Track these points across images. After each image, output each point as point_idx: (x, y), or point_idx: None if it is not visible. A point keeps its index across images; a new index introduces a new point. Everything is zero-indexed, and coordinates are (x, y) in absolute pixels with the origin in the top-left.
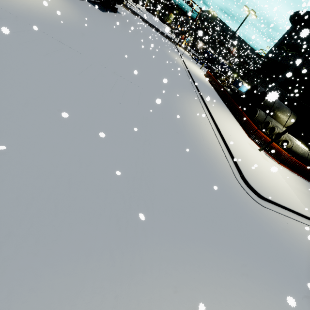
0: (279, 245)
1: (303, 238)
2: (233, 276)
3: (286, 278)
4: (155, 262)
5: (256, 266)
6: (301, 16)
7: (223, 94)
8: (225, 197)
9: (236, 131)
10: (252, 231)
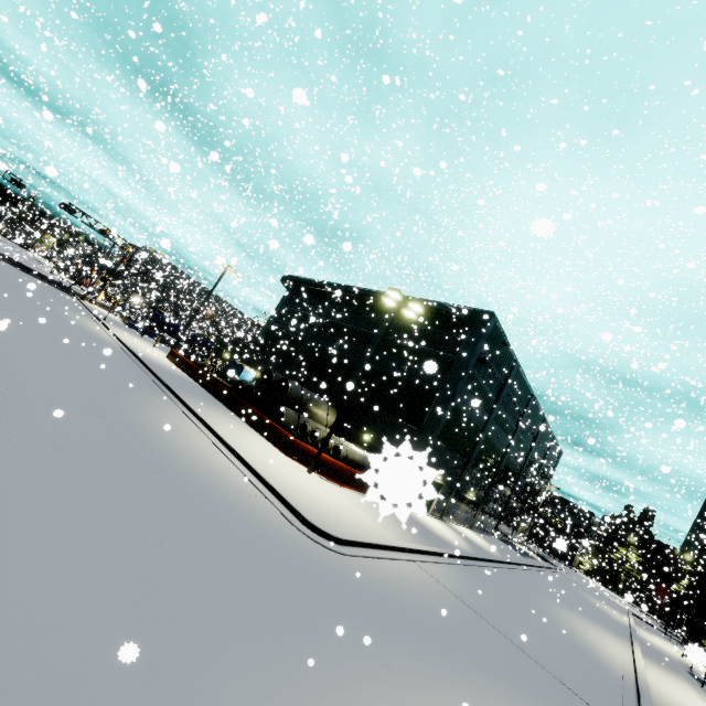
0: (385, 600)
1: (407, 579)
2: (351, 668)
3: (410, 638)
4: (234, 705)
5: (372, 640)
6: (294, 281)
7: (219, 390)
8: (293, 560)
9: (265, 450)
10: (347, 596)
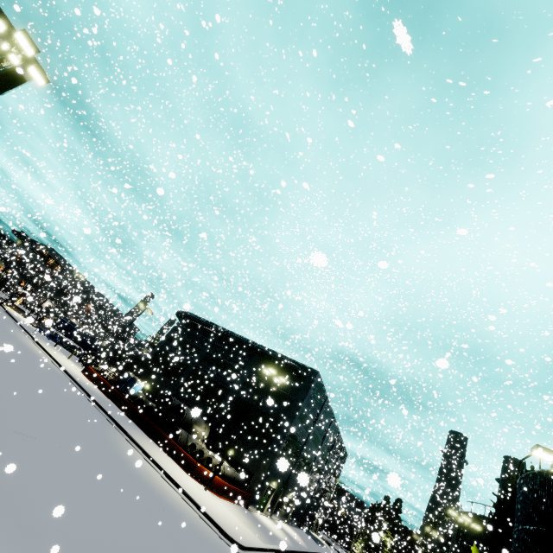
0: None
1: None
2: None
3: None
4: None
5: None
6: (187, 317)
7: (133, 412)
8: None
9: (181, 474)
10: None
